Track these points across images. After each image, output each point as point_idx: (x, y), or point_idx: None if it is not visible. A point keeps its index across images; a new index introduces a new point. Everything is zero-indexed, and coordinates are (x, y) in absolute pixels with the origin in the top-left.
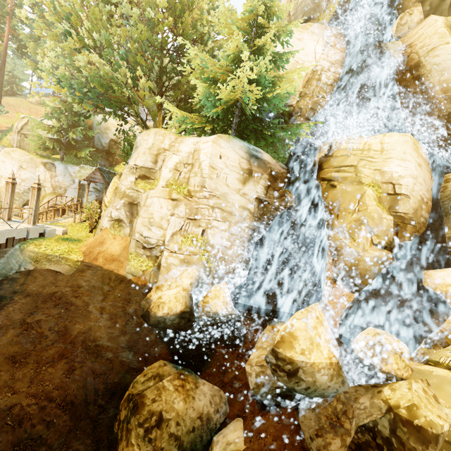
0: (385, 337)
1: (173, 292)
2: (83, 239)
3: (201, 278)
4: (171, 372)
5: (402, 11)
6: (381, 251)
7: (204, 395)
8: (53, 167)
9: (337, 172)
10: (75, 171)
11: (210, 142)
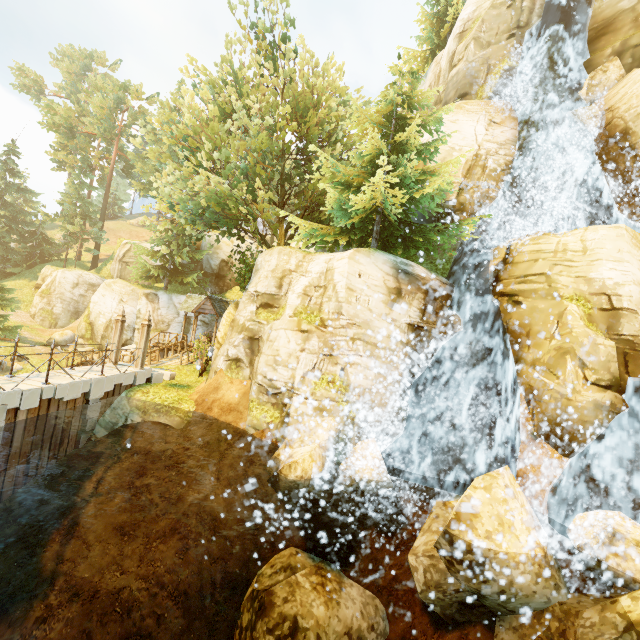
0: (620, 522)
1: (307, 449)
2: (193, 385)
3: (341, 432)
4: (306, 564)
5: (593, 69)
6: (603, 393)
7: (352, 601)
8: (156, 298)
9: (520, 283)
10: (181, 301)
11: (346, 259)
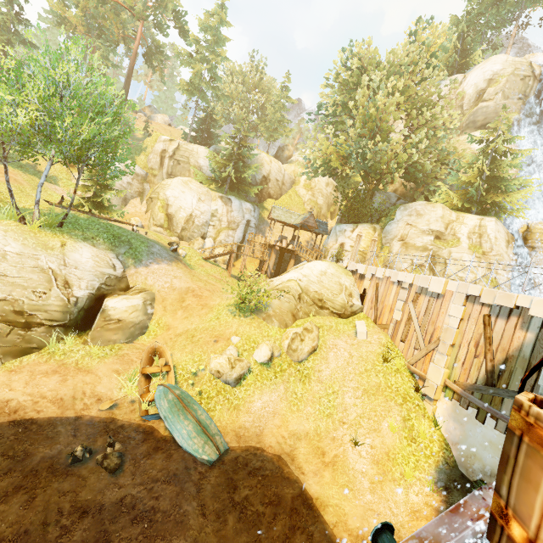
0: None
1: None
2: None
3: None
4: None
5: None
6: None
7: None
8: (229, 202)
9: (538, 243)
10: (246, 207)
11: (493, 222)
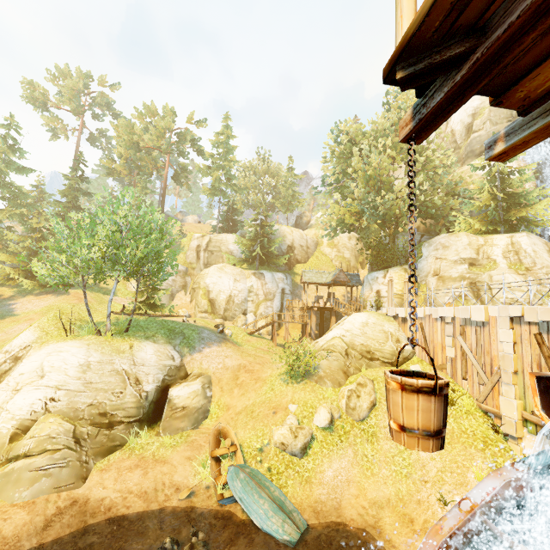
0: None
1: None
2: None
3: None
4: None
5: None
6: None
7: None
8: (262, 276)
9: None
10: (278, 277)
11: (525, 237)
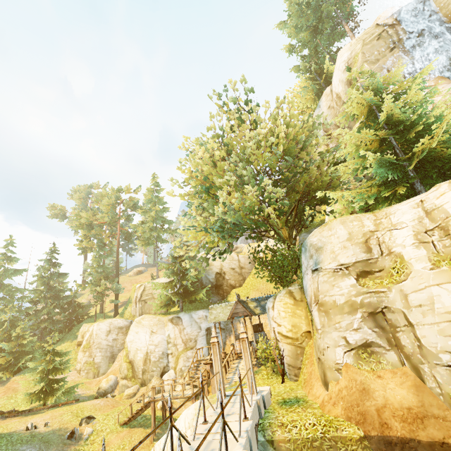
0: None
1: None
2: (300, 396)
3: None
4: None
5: None
6: None
7: None
8: (179, 320)
9: None
10: (199, 316)
11: (448, 192)
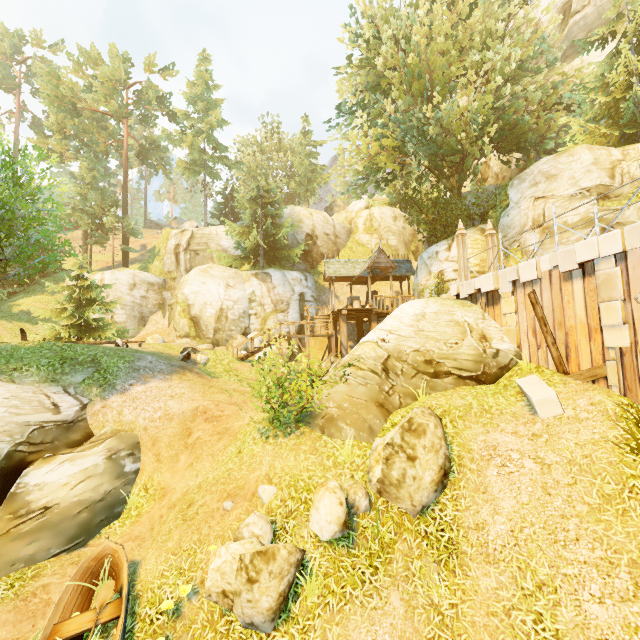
0: None
1: None
2: None
3: None
4: None
5: None
6: None
7: None
8: (268, 277)
9: None
10: (293, 277)
11: None
